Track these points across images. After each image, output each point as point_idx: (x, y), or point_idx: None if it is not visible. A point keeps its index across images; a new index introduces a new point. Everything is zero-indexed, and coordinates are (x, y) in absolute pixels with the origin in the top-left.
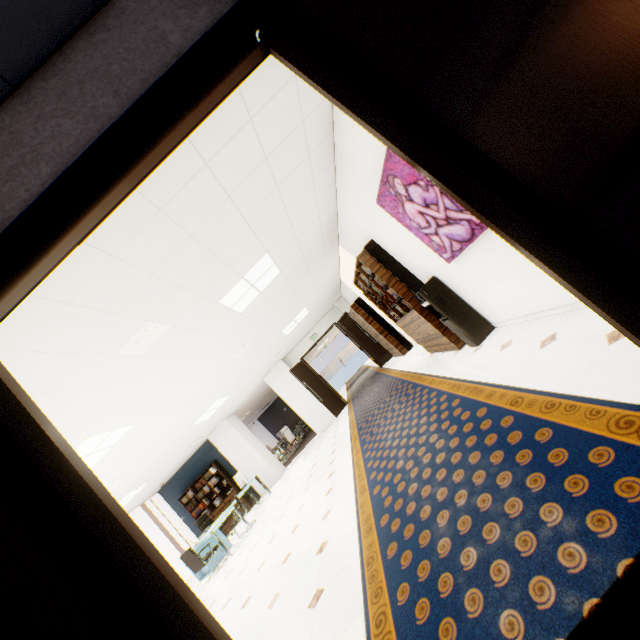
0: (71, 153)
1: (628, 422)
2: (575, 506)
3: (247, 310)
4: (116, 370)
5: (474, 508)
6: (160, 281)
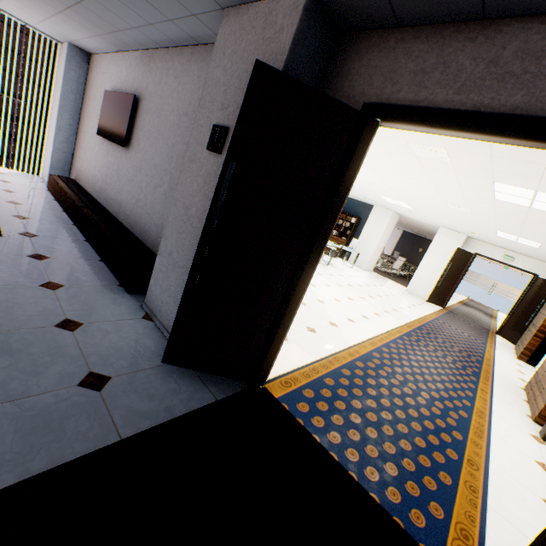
0: (543, 105)
1: (466, 537)
2: (398, 483)
3: (501, 202)
4: (396, 147)
5: (381, 423)
6: (486, 144)
